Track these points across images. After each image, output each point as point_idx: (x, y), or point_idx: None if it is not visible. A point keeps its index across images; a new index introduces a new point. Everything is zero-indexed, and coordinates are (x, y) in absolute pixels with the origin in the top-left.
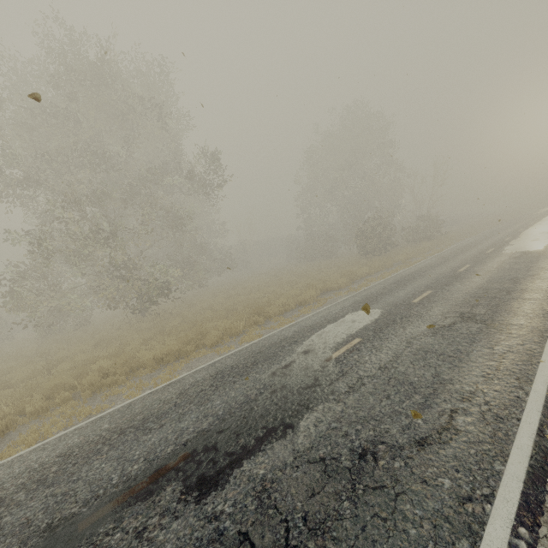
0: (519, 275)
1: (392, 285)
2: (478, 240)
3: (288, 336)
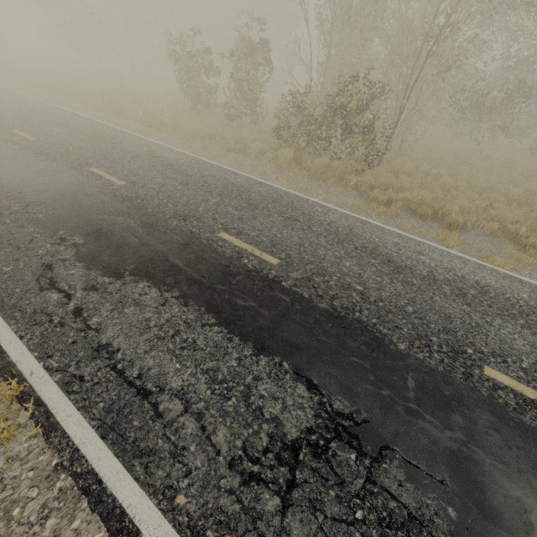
0: None
1: None
2: (120, 141)
3: None
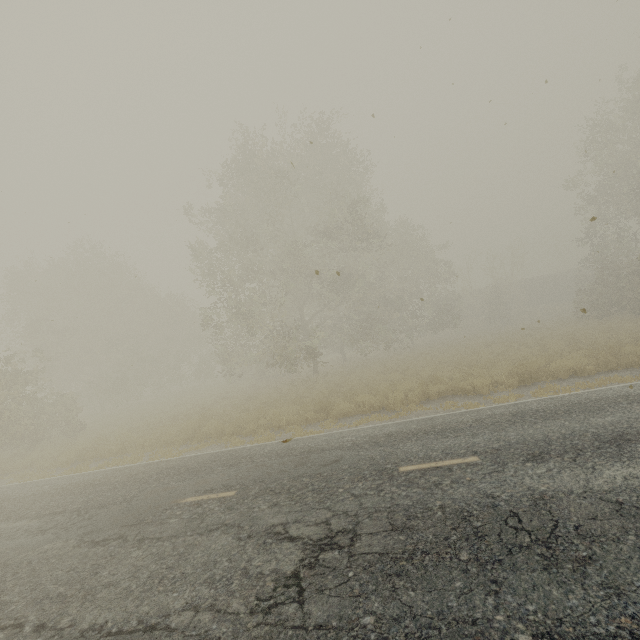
0: None
1: (502, 417)
2: None
3: (255, 453)
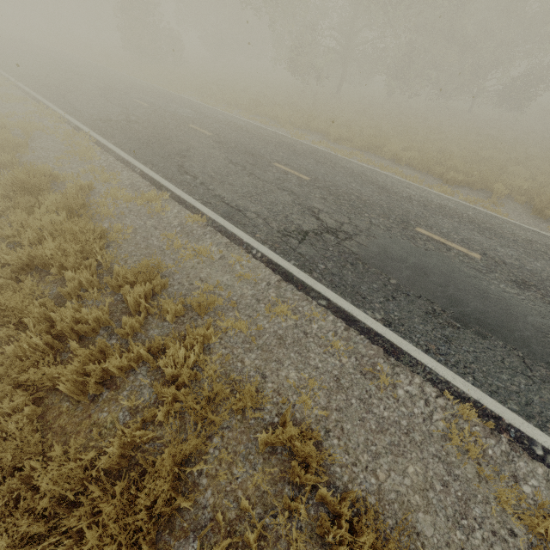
0: (196, 164)
1: (273, 139)
2: None
3: (188, 103)
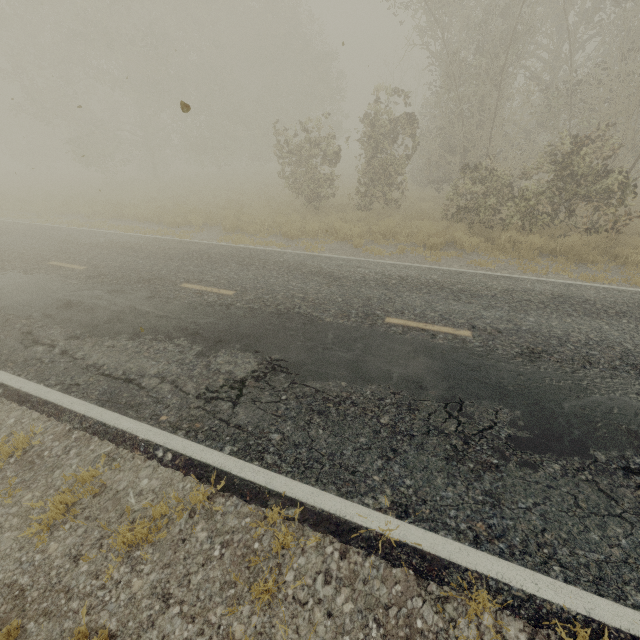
0: None
1: None
2: (322, 268)
3: None
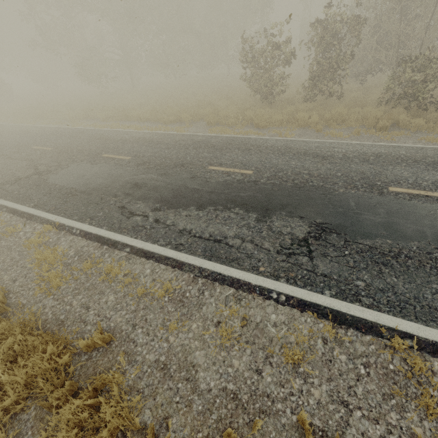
0: None
1: (49, 132)
2: (306, 149)
3: None
